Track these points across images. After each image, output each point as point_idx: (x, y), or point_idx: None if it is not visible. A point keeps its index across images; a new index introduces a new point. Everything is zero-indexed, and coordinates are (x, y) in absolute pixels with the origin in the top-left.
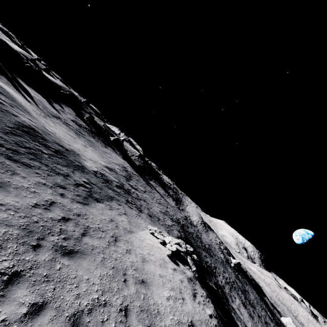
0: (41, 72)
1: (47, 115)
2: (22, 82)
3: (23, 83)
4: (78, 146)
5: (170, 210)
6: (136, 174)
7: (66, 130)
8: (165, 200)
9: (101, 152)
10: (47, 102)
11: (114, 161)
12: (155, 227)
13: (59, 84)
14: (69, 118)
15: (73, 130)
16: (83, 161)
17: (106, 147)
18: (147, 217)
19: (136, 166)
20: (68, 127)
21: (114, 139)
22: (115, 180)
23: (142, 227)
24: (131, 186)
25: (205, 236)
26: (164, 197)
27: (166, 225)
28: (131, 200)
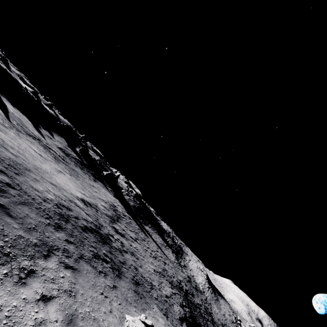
0: (40, 102)
1: (15, 129)
2: (6, 100)
3: (7, 101)
4: (40, 165)
5: (169, 267)
6: (127, 215)
7: (37, 149)
8: (162, 251)
9: (85, 183)
10: (32, 125)
11: (100, 196)
12: (141, 310)
13: (57, 117)
14: (56, 145)
15: (53, 155)
16: (27, 180)
17: (95, 181)
18: (129, 289)
19: (129, 206)
20: (45, 150)
21: (107, 173)
22: (88, 218)
23: (109, 323)
24: (115, 230)
25: (215, 308)
26: (162, 248)
27: (163, 296)
28: (106, 252)
